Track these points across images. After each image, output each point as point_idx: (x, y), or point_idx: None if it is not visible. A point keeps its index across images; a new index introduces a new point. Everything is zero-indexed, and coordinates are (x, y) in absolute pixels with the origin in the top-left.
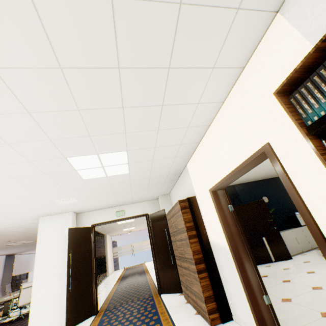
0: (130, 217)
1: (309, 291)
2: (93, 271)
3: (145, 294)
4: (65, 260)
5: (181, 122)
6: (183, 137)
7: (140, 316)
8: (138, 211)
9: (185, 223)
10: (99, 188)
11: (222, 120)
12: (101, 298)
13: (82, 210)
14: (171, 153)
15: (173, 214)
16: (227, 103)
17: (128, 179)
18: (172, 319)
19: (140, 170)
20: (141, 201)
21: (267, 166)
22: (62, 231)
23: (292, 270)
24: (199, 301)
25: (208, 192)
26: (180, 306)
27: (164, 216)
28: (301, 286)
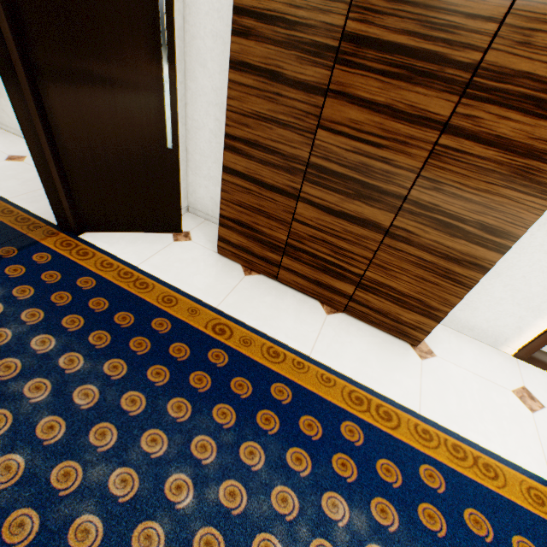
0: None
1: None
2: None
3: None
4: None
5: None
6: None
7: (135, 373)
8: None
9: None
10: None
11: None
12: None
13: None
14: None
15: None
16: None
17: None
18: (297, 351)
19: None
20: None
21: None
22: None
23: None
24: (394, 306)
25: None
26: (249, 291)
27: None
28: None
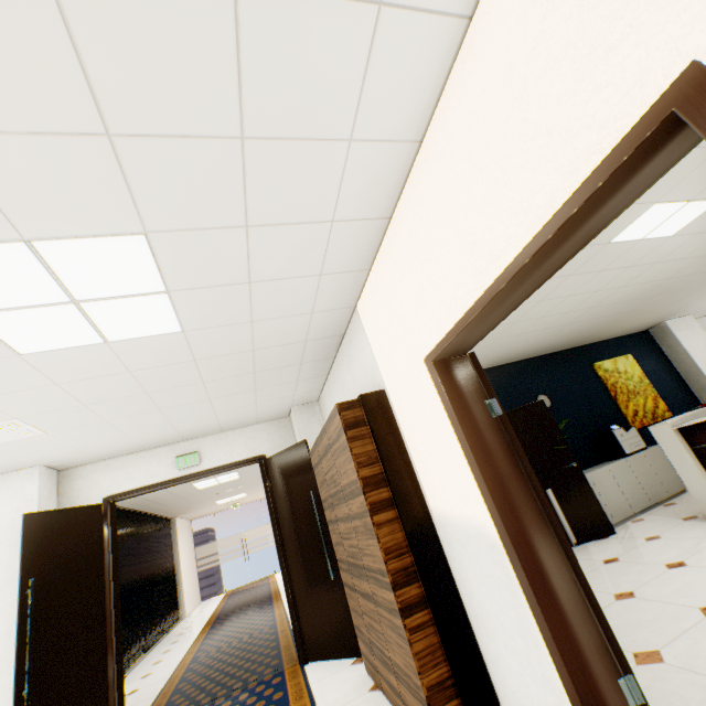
0: (215, 468)
1: (699, 621)
2: (111, 629)
3: (266, 666)
4: (16, 608)
5: (323, 108)
6: (338, 187)
7: None
8: (239, 451)
9: (359, 469)
10: (98, 387)
11: (465, 96)
12: (148, 689)
13: (73, 459)
14: (306, 258)
15: (326, 448)
16: (484, 15)
17: (184, 352)
18: None
19: (216, 321)
20: (245, 426)
21: (551, 317)
22: (6, 524)
23: (627, 564)
24: (411, 696)
25: (421, 368)
26: (356, 704)
27: (307, 458)
28: (669, 606)
